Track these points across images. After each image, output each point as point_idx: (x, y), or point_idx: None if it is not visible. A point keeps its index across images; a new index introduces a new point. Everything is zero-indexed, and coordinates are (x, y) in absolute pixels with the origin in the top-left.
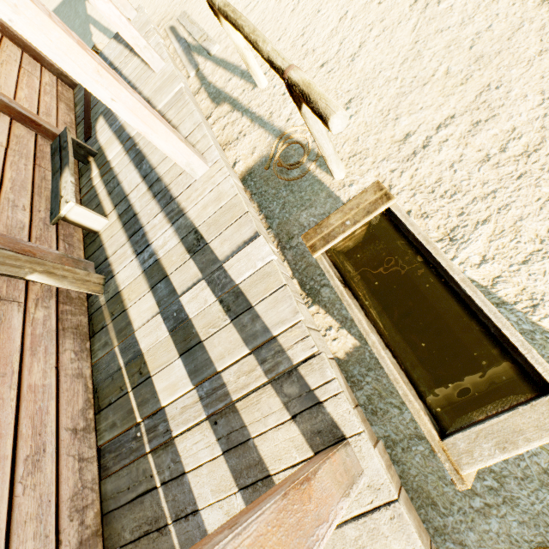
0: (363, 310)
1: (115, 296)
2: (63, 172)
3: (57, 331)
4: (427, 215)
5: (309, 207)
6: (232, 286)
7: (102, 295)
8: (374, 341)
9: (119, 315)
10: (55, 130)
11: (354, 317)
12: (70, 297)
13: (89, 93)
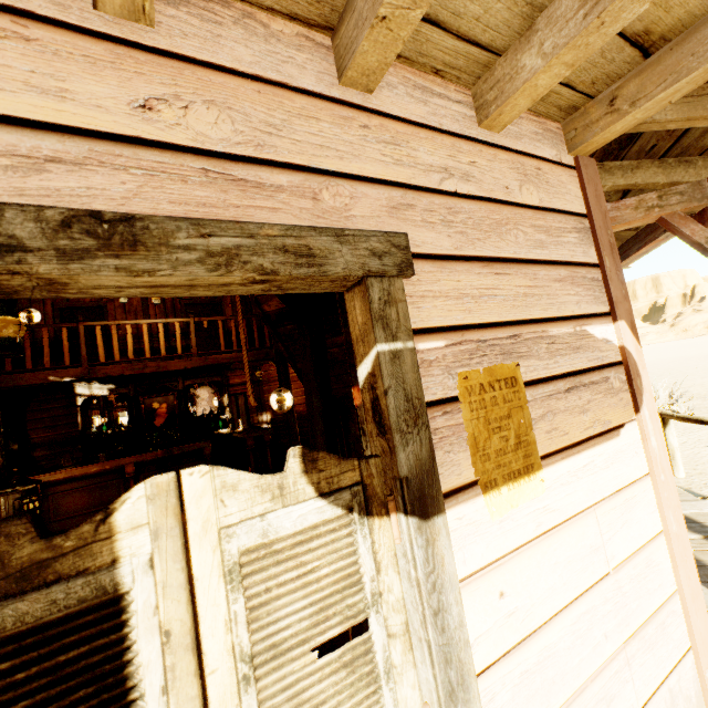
0: None
1: None
2: None
3: None
4: None
5: None
6: None
7: None
8: None
9: None
10: None
11: None
12: None
13: None
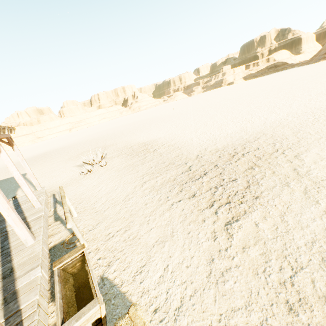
0: (62, 287)
1: None
2: None
3: None
4: (105, 258)
5: None
6: (15, 290)
7: None
8: (58, 296)
9: None
10: None
11: (56, 289)
12: None
13: None
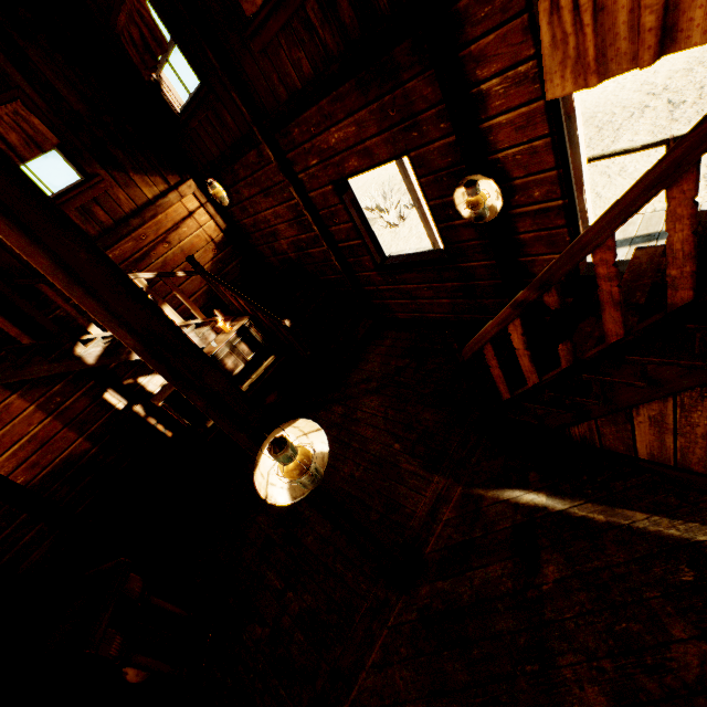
0: None
1: None
2: None
3: None
4: None
5: None
6: None
7: None
8: None
9: None
10: None
11: None
12: None
13: None
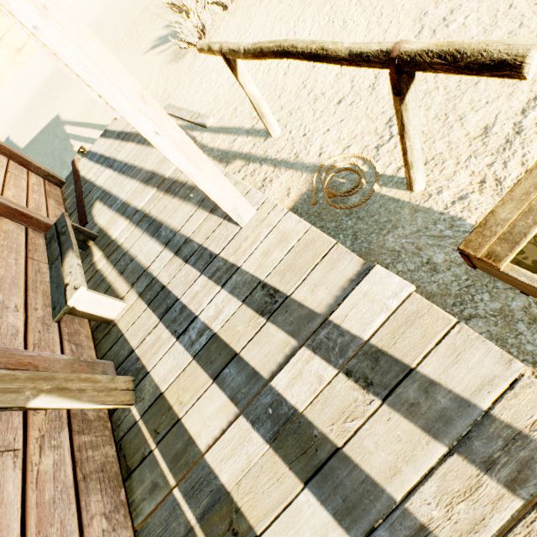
0: None
1: (155, 403)
2: (66, 257)
3: (75, 485)
4: None
5: (392, 228)
6: (359, 346)
7: (133, 406)
8: None
9: (168, 431)
10: (48, 221)
11: None
12: (87, 419)
13: (80, 185)
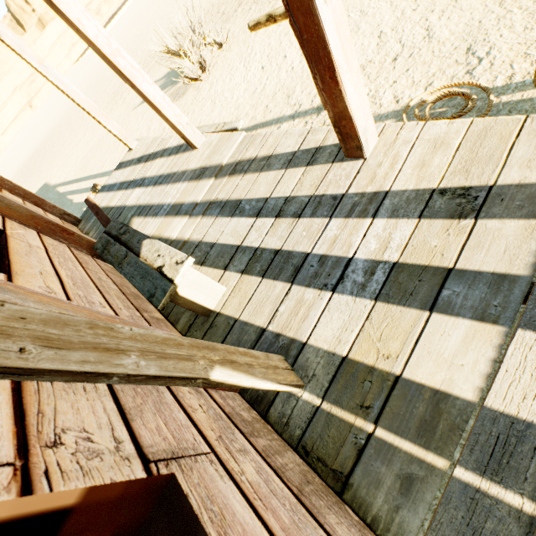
0: None
1: (339, 372)
2: (141, 248)
3: (299, 502)
4: None
5: None
6: None
7: (300, 390)
8: None
9: (387, 398)
10: (89, 238)
11: None
12: (246, 421)
13: (104, 213)
